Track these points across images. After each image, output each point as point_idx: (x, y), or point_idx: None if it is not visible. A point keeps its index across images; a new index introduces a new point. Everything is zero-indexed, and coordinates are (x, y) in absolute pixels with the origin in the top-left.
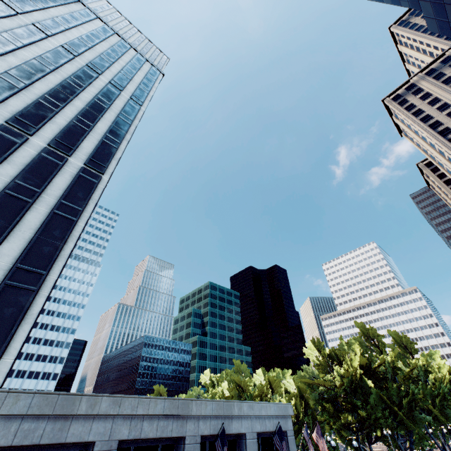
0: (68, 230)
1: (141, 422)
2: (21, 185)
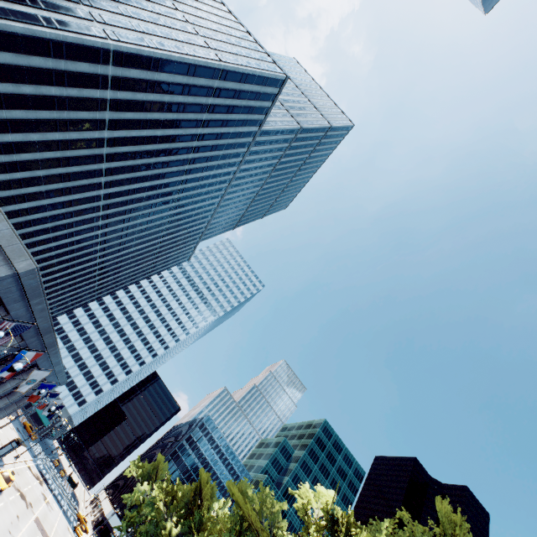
0: (31, 22)
1: None
2: (36, 1)
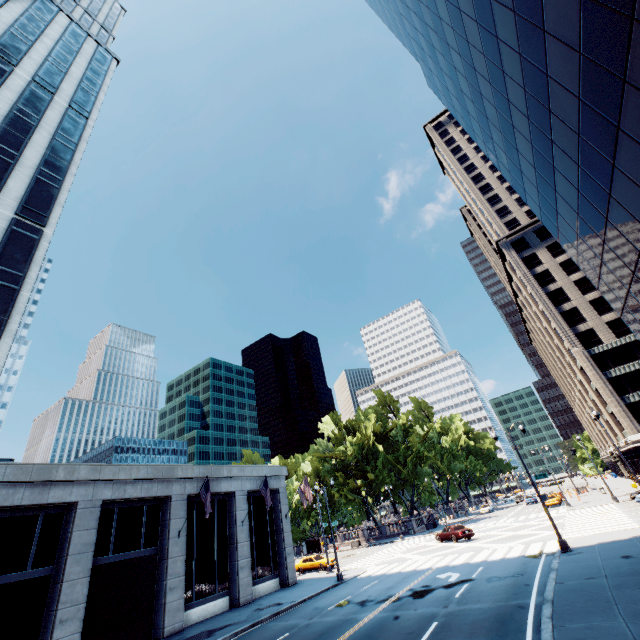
0: (10, 301)
1: (125, 485)
2: None
